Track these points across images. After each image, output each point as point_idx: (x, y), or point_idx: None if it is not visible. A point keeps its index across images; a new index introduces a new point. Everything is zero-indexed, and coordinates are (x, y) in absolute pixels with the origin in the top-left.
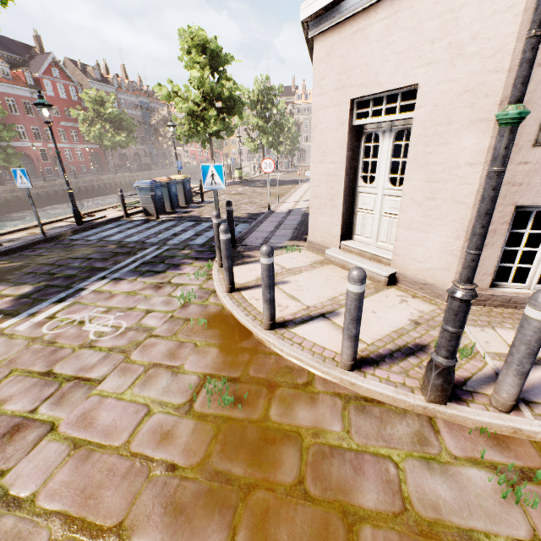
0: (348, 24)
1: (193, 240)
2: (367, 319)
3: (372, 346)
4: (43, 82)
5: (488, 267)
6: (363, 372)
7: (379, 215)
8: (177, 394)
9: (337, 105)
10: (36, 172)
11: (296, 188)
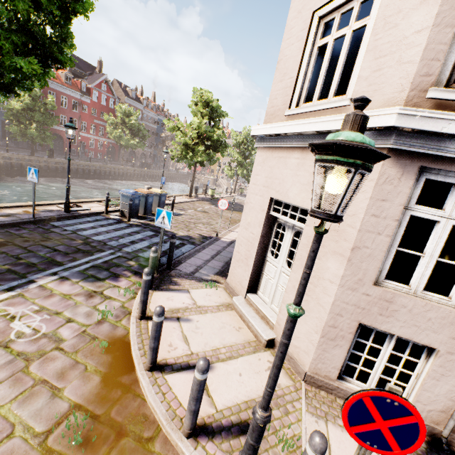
0: (278, 150)
1: (143, 252)
2: (230, 381)
3: (219, 413)
4: (93, 91)
5: (336, 363)
6: (197, 441)
7: (276, 284)
8: (43, 419)
9: (262, 196)
10: (63, 149)
11: None
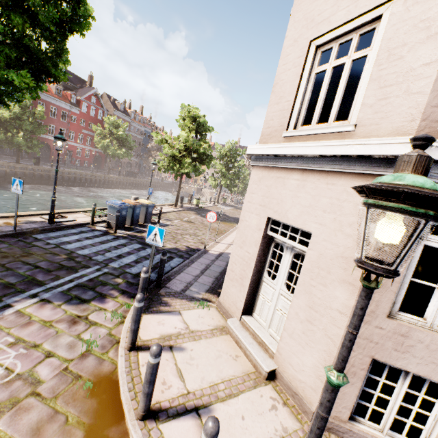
0: (275, 170)
1: (130, 267)
2: (233, 428)
3: None
4: (82, 103)
5: (347, 402)
6: None
7: (274, 307)
8: None
9: (259, 215)
10: (49, 157)
11: (234, 228)
